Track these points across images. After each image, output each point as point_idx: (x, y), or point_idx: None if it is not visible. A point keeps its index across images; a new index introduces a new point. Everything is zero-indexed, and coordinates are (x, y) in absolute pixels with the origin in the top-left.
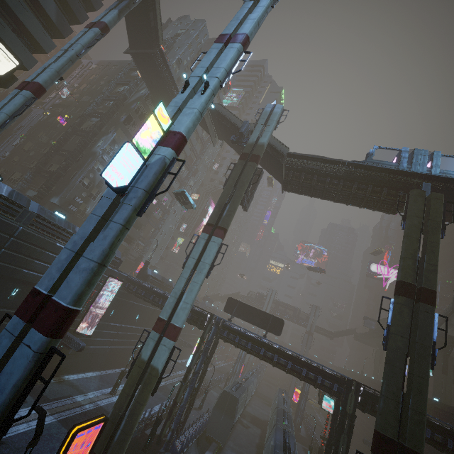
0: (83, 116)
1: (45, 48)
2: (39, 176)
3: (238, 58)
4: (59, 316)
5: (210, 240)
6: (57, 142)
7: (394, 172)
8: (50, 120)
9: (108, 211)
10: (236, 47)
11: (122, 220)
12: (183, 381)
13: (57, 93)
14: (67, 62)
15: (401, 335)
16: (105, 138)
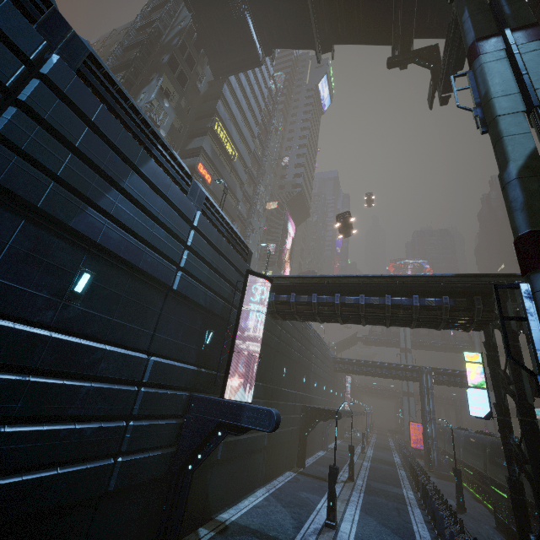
0: None
1: None
2: None
3: None
4: None
5: (520, 53)
6: None
7: None
8: None
9: None
10: None
11: None
12: (530, 440)
13: None
14: None
15: None
16: (147, 88)
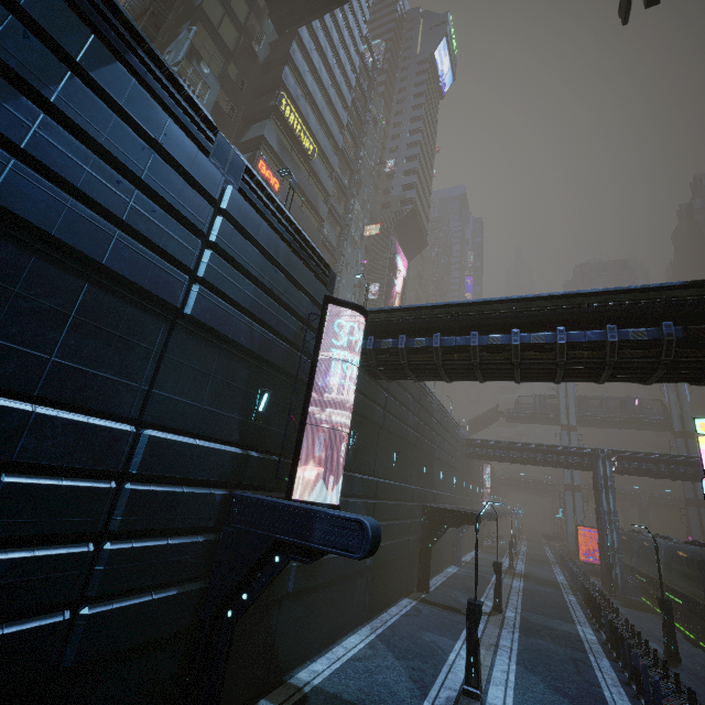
0: None
1: None
2: None
3: None
4: None
5: None
6: None
7: None
8: None
9: None
10: None
11: None
12: None
13: None
14: None
15: None
16: (174, 45)
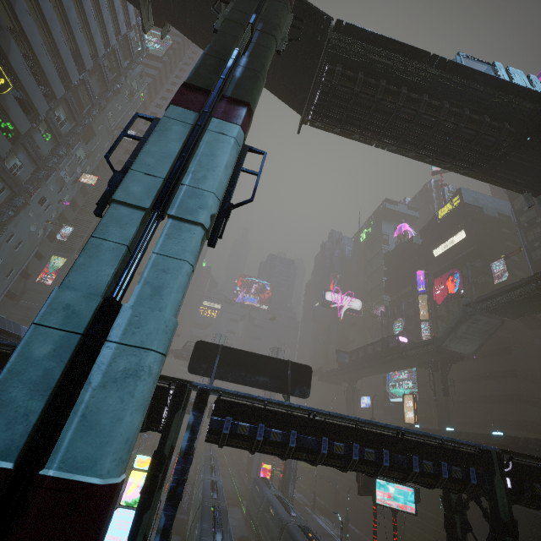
0: None
1: None
2: None
3: None
4: None
5: (206, 128)
6: None
7: (503, 86)
8: None
9: None
10: None
11: None
12: None
13: None
14: None
15: None
16: None
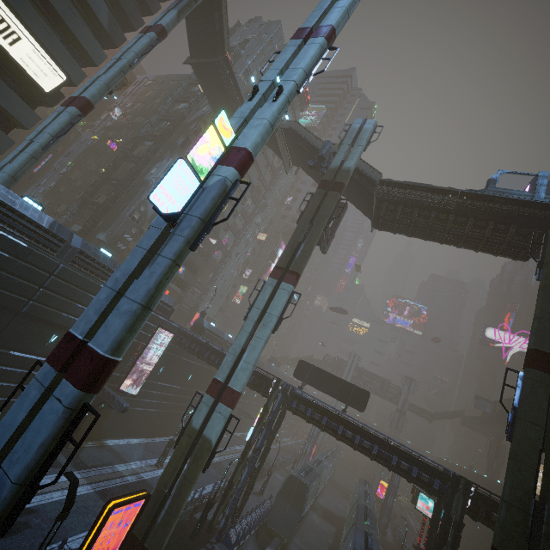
0: (135, 140)
1: (95, 60)
2: (85, 208)
3: (321, 56)
4: (95, 366)
5: (279, 287)
6: (106, 170)
7: (527, 203)
8: (100, 145)
9: (156, 244)
10: (318, 43)
11: (172, 255)
12: (241, 458)
13: (108, 115)
14: (118, 73)
15: (533, 421)
16: (159, 165)
